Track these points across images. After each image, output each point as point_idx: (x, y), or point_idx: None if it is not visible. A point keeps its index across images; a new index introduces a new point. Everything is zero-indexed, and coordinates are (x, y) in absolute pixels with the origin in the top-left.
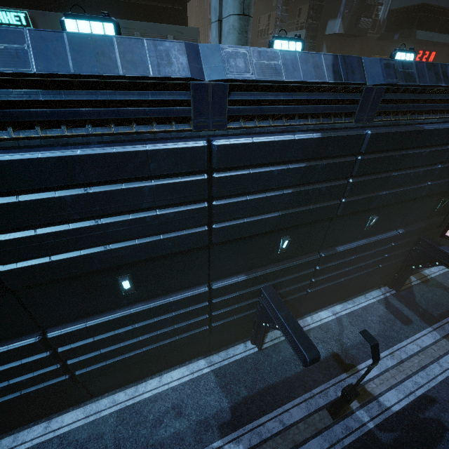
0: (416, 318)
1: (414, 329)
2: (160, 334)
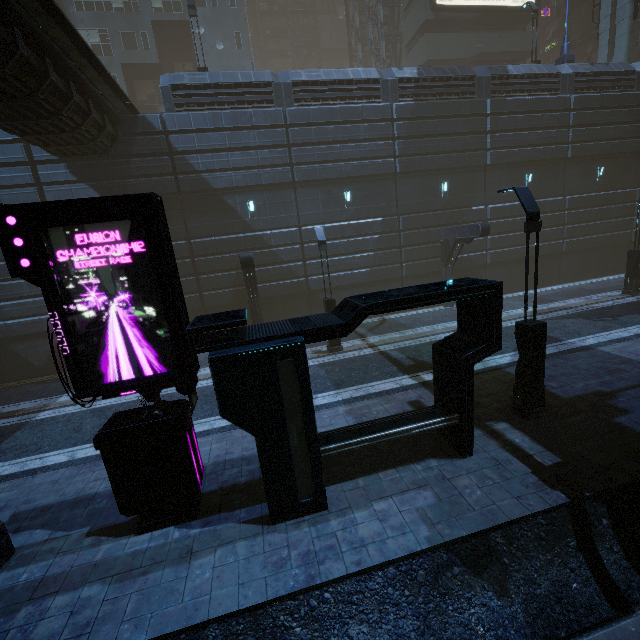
0: None
1: None
2: (607, 224)
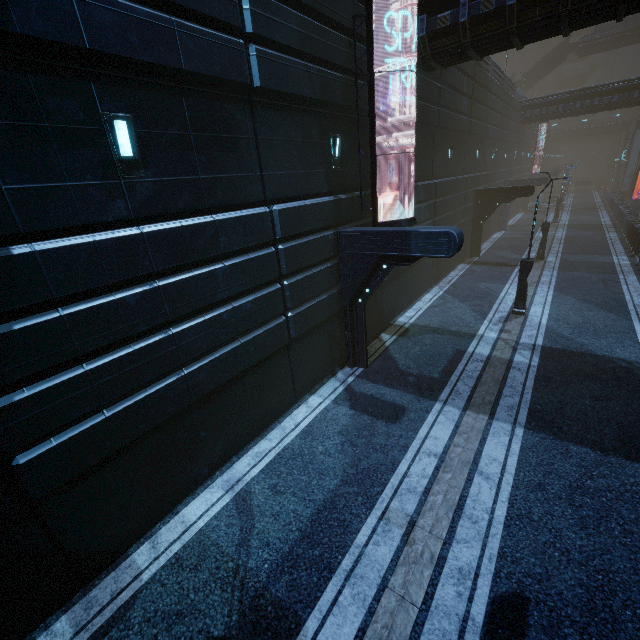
0: (409, 399)
1: (413, 421)
2: None
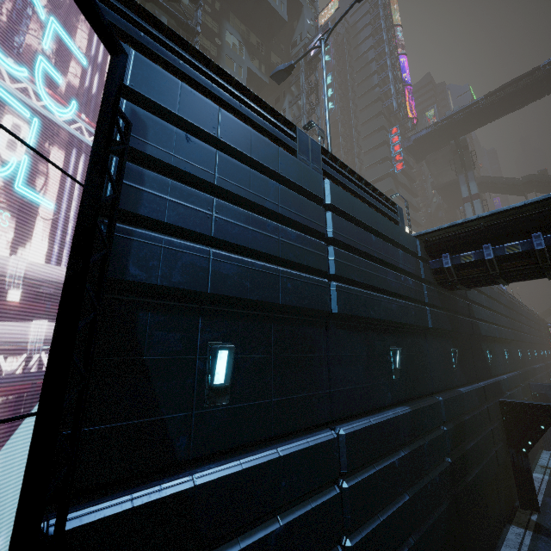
0: None
1: None
2: None
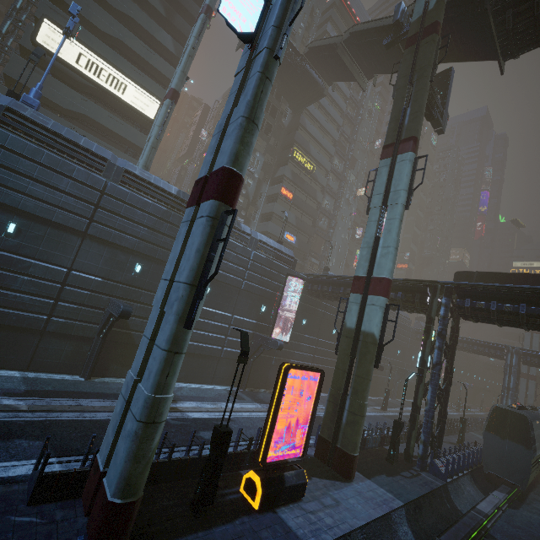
0: (249, 399)
1: (244, 401)
2: (0, 294)
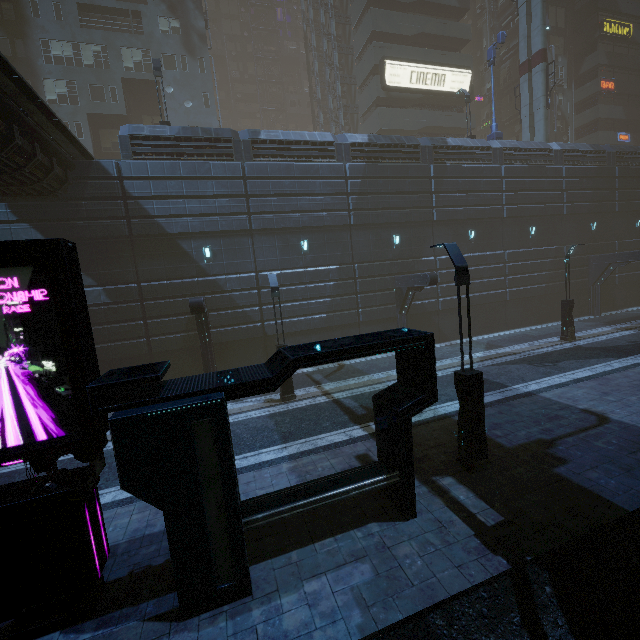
0: None
1: None
2: (543, 275)
